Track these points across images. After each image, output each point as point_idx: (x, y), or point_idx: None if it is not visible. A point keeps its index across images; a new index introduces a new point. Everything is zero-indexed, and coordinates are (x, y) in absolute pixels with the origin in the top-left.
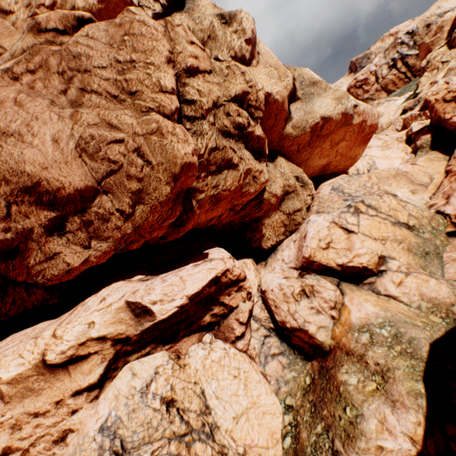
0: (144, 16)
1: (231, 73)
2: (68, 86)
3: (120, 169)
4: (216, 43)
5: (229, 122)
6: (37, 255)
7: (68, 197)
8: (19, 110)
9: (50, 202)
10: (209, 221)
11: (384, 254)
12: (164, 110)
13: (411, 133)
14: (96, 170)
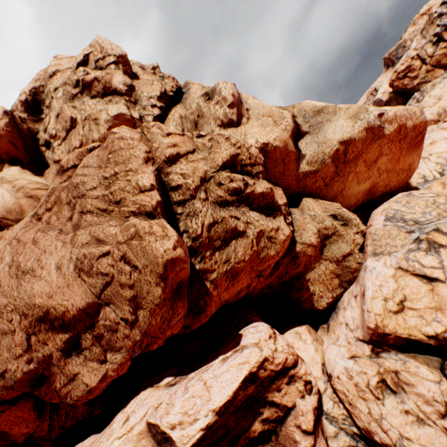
0: (122, 132)
1: (214, 144)
2: (73, 212)
3: (112, 279)
4: (204, 119)
5: (223, 191)
6: (61, 378)
7: (75, 317)
8: (34, 248)
9: (61, 326)
10: (237, 294)
11: None
12: (145, 208)
13: None
14: (94, 285)
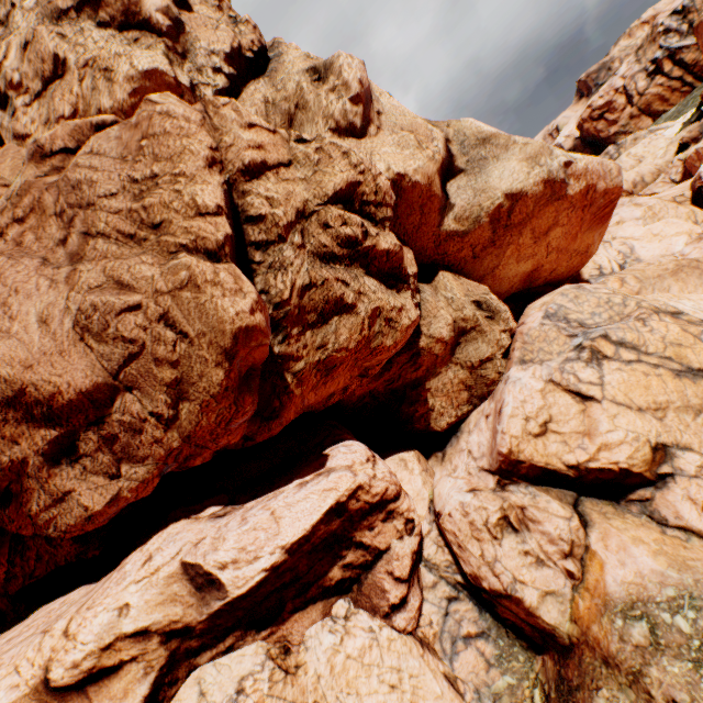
0: (168, 103)
1: (324, 158)
2: (69, 232)
3: (142, 350)
4: (307, 114)
5: (330, 238)
6: (40, 497)
7: (71, 405)
8: None
9: (45, 416)
10: (327, 399)
11: (664, 441)
12: (205, 243)
13: (700, 184)
14: (108, 357)
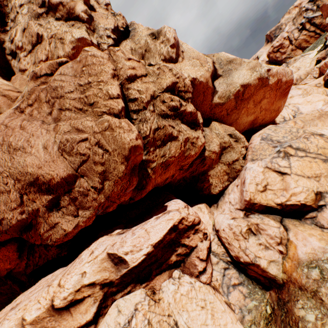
0: (93, 51)
1: (161, 72)
2: (52, 109)
3: (88, 158)
4: (150, 54)
5: (165, 107)
6: (44, 226)
7: (58, 184)
8: (23, 132)
9: (47, 189)
10: (165, 181)
11: (320, 190)
12: (113, 111)
13: (327, 78)
14: (73, 162)
